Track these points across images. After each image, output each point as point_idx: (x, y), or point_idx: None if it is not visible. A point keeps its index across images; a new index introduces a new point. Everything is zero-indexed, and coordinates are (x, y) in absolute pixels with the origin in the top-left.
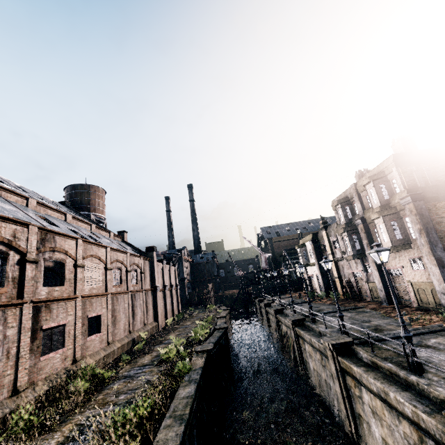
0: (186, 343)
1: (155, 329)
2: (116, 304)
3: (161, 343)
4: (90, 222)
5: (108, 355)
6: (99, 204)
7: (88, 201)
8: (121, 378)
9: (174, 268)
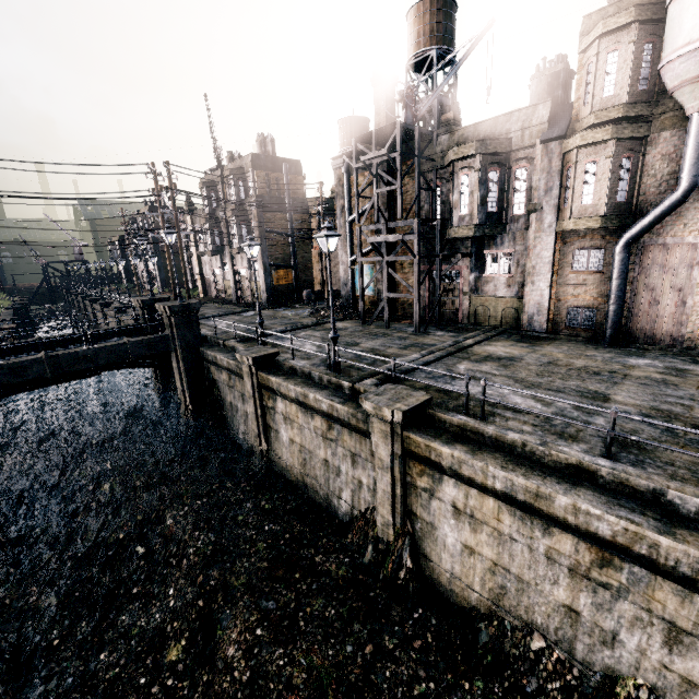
0: None
1: None
2: None
3: None
4: None
5: None
6: None
7: None
8: None
9: None
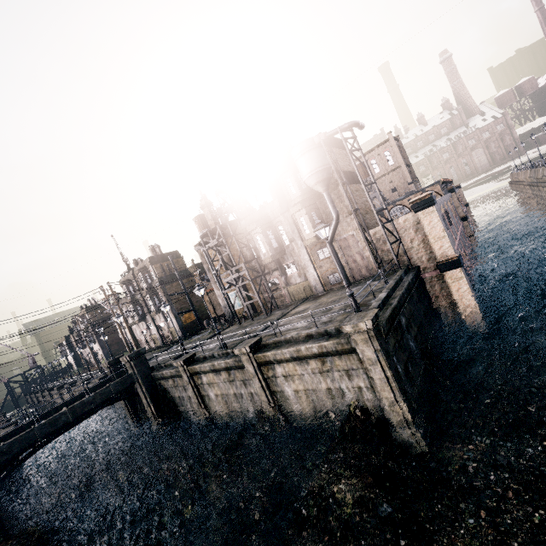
0: None
1: None
2: None
3: None
4: None
5: None
6: None
7: None
8: None
9: None
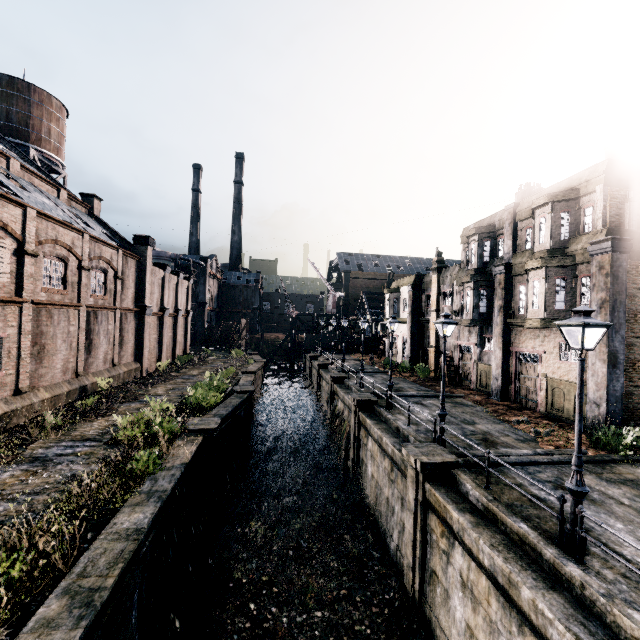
0: (178, 408)
1: (134, 375)
2: (47, 324)
3: (136, 401)
4: (23, 160)
5: (14, 412)
6: (49, 131)
7: (25, 118)
8: (24, 461)
9: (188, 284)
